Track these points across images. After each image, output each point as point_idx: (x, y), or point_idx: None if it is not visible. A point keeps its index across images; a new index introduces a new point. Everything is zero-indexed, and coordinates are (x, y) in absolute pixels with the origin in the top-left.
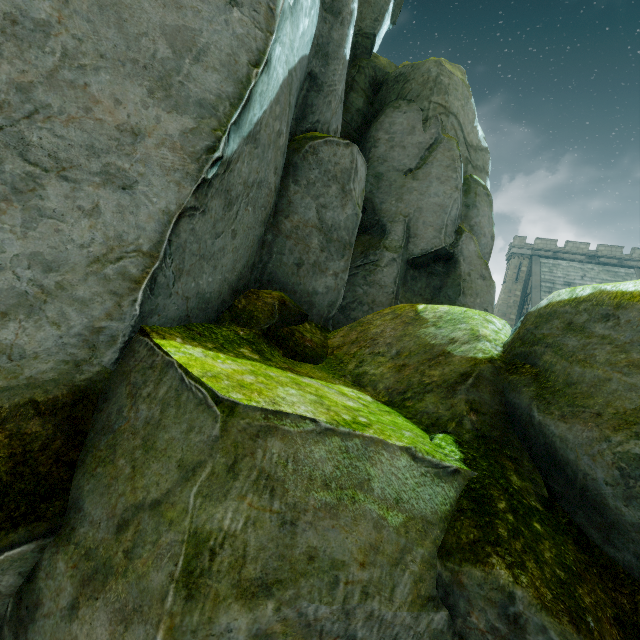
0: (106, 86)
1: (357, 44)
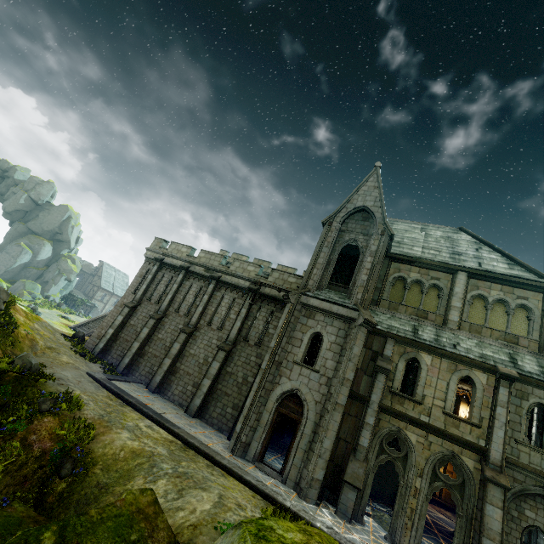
0: (2, 266)
1: (58, 253)
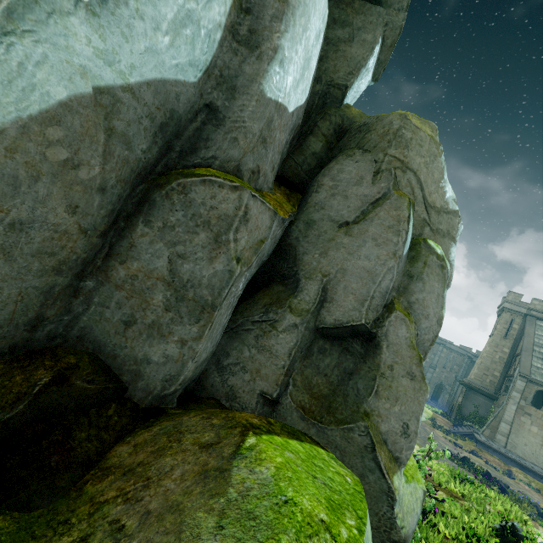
0: None
1: (328, 93)
